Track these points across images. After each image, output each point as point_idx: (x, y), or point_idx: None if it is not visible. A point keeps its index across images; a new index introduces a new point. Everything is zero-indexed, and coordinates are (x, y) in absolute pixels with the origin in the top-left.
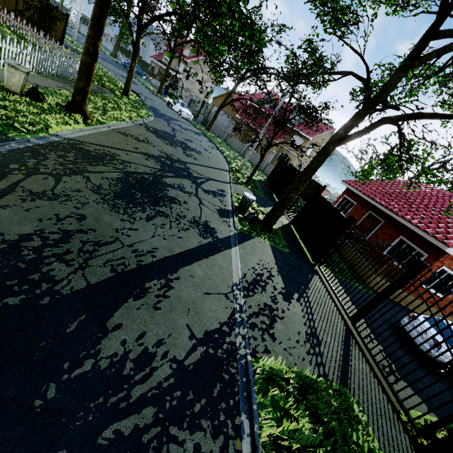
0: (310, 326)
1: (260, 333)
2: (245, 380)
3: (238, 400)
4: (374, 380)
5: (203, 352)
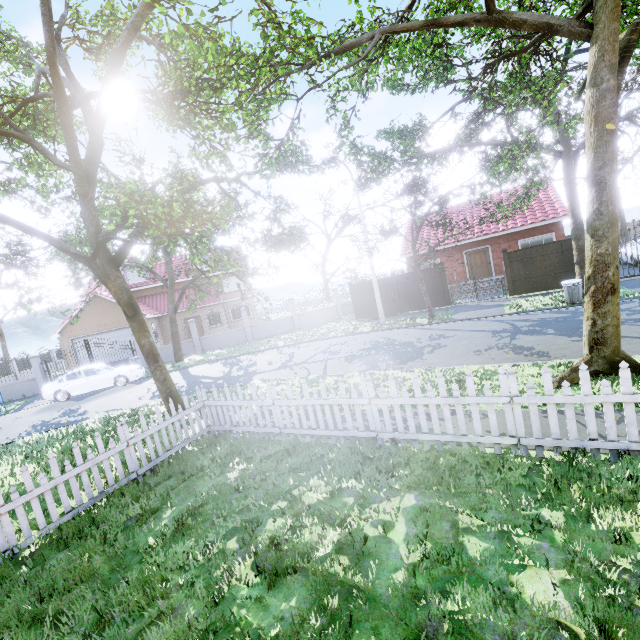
0: None
1: None
2: None
3: None
4: None
5: None
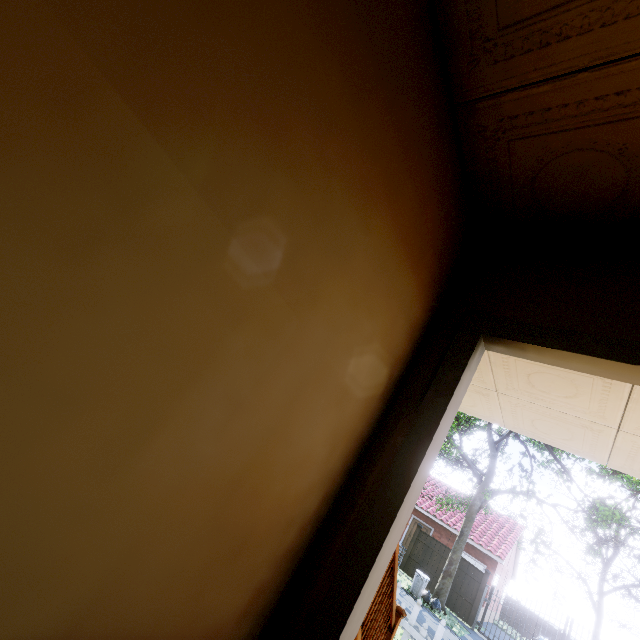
0: None
1: None
2: None
3: None
4: None
5: None
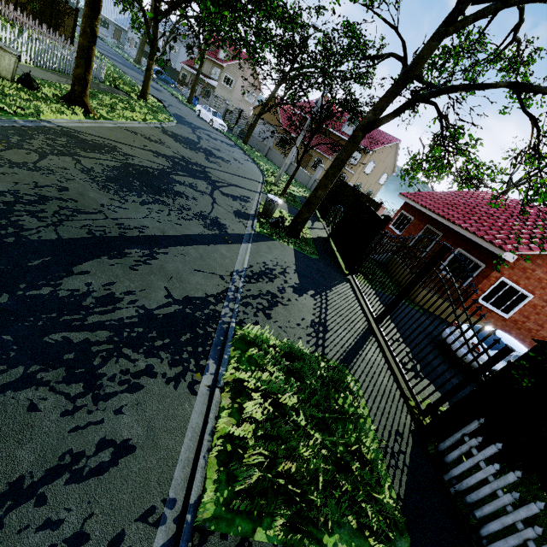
0: (320, 317)
1: (253, 310)
2: (222, 339)
3: (208, 350)
4: (386, 371)
5: (178, 310)
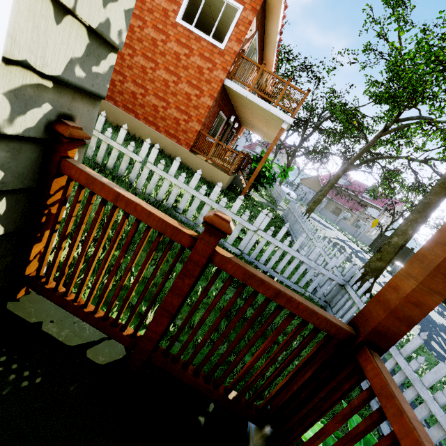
0: None
1: None
2: None
3: None
4: None
5: None
